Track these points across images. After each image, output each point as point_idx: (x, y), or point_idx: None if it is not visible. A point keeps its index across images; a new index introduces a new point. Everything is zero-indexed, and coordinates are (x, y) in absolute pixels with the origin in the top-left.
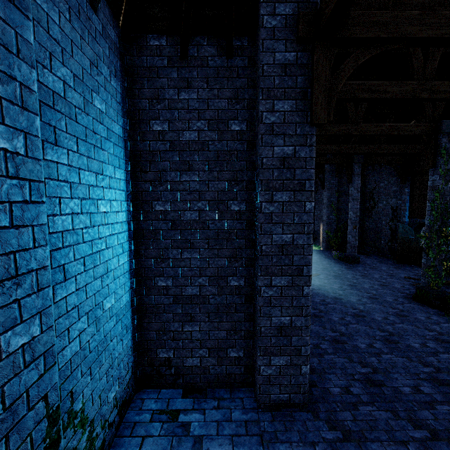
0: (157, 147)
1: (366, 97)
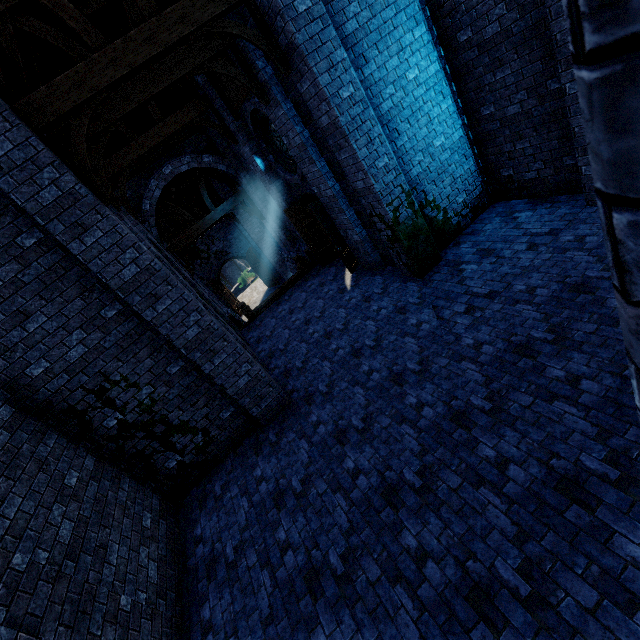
0: None
1: None
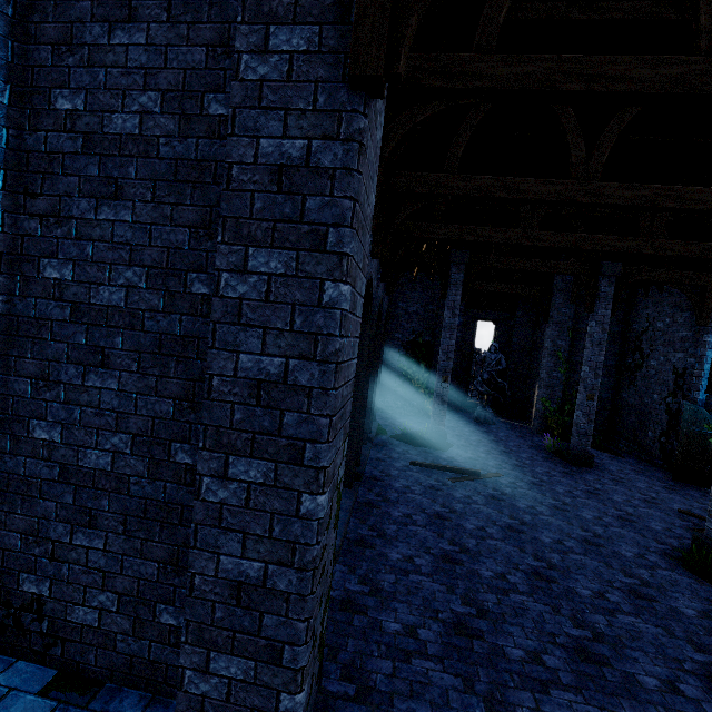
0: (59, 144)
1: (575, 89)
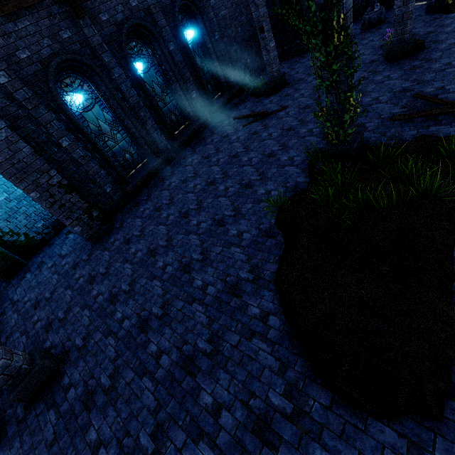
0: None
1: None
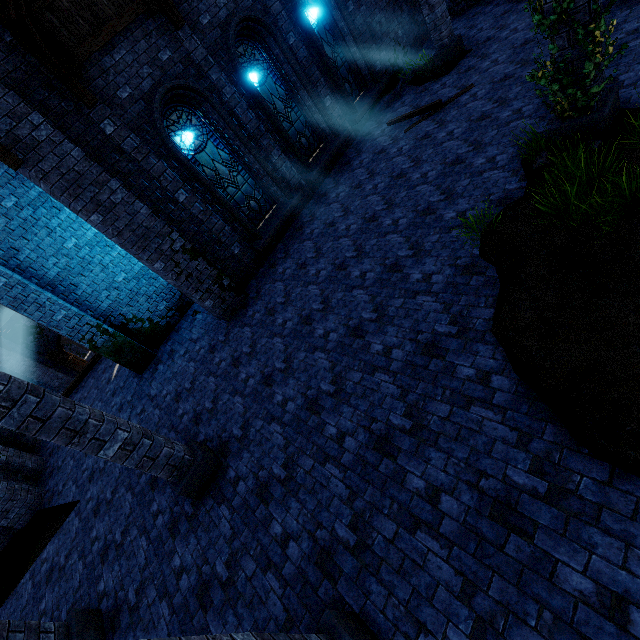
0: None
1: None
